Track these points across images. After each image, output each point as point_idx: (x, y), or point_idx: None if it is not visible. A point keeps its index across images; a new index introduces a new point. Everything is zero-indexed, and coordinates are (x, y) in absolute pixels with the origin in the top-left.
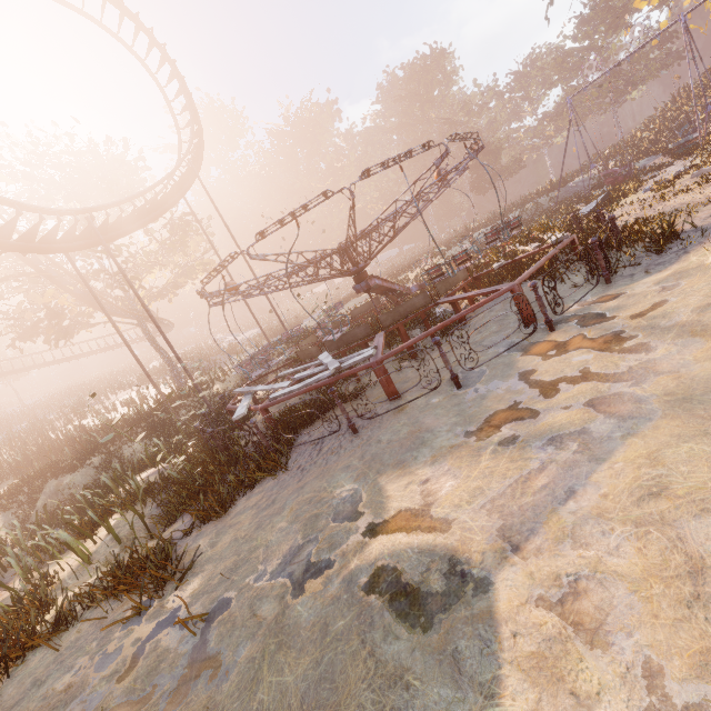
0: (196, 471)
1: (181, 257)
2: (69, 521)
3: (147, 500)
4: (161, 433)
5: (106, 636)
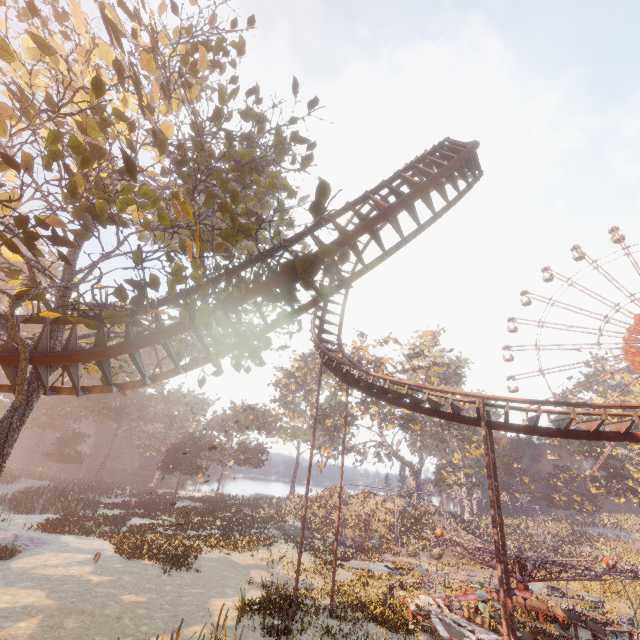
0: None
1: None
2: None
3: None
4: None
5: None
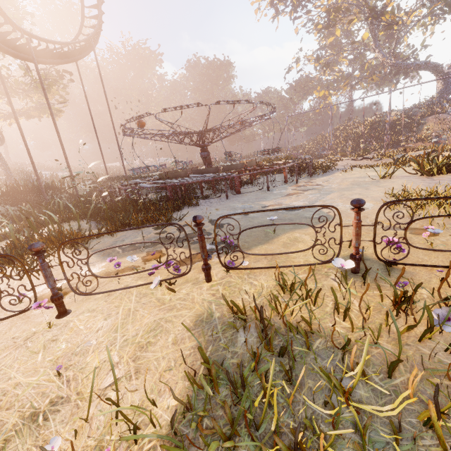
0: (140, 201)
1: (34, 97)
2: (4, 224)
3: (83, 218)
4: (33, 204)
5: (146, 232)
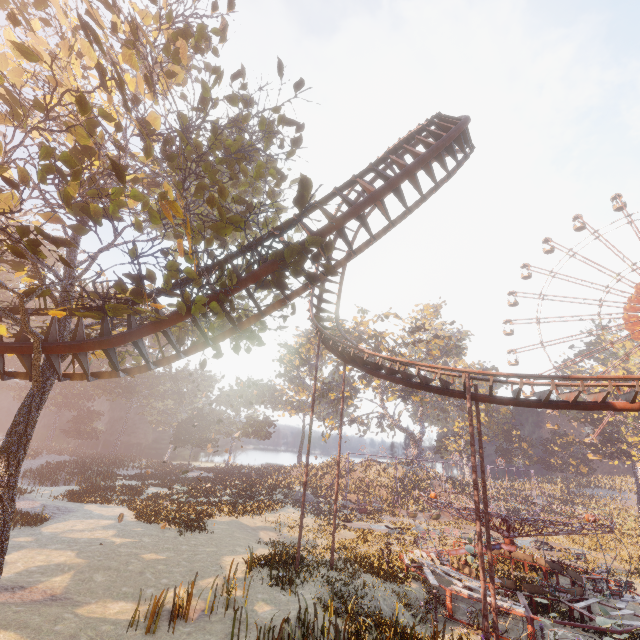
0: None
1: None
2: None
3: None
4: None
5: None
